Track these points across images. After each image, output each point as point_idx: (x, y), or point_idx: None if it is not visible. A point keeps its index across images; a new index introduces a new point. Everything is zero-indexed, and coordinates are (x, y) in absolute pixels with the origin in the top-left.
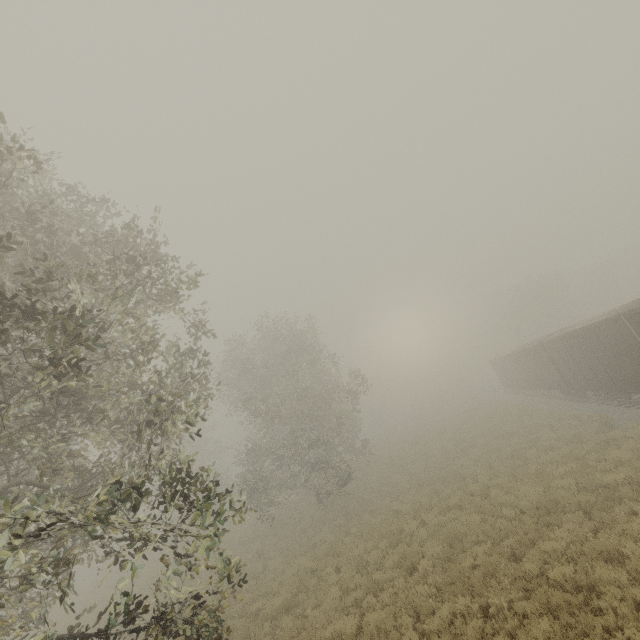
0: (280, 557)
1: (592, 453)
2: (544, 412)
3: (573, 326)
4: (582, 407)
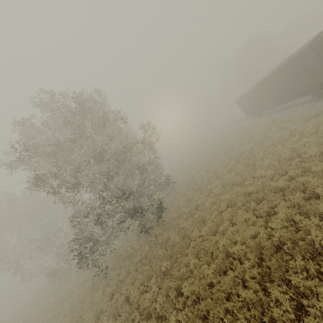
0: None
1: None
2: (302, 115)
3: None
4: None
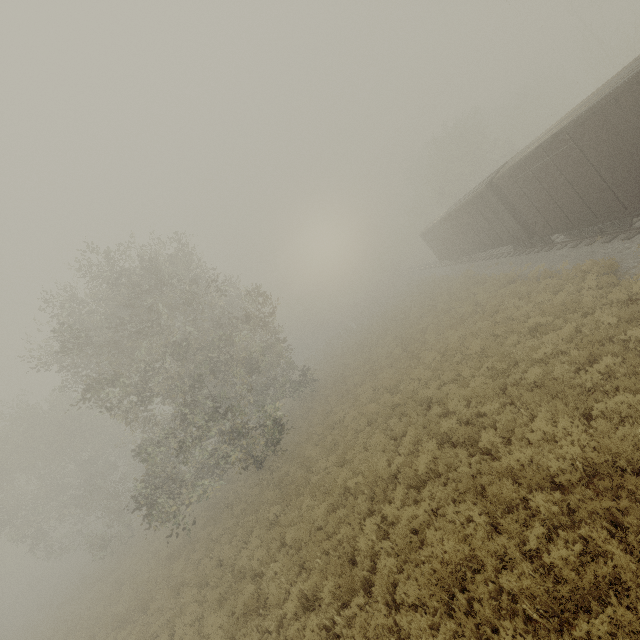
0: (194, 607)
1: (634, 329)
2: (498, 277)
3: (544, 134)
4: (549, 258)
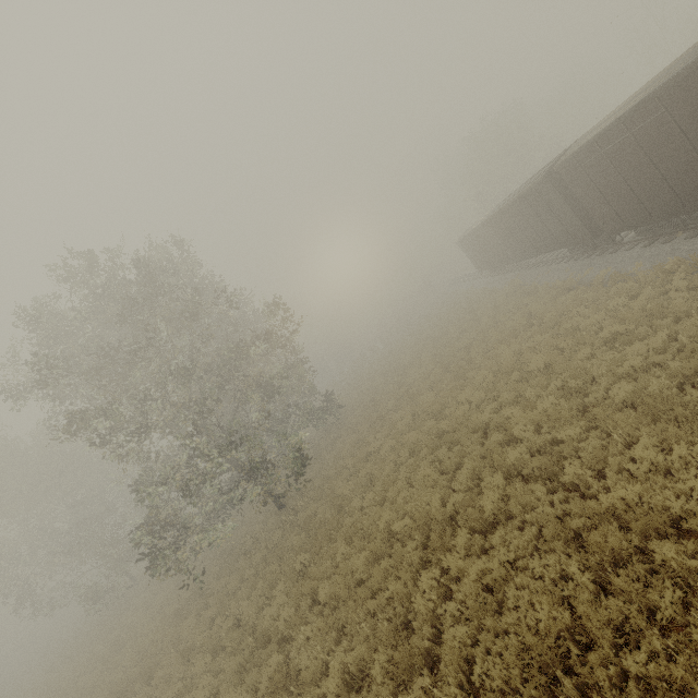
0: (208, 678)
1: None
2: (553, 285)
3: (622, 106)
4: (616, 260)
